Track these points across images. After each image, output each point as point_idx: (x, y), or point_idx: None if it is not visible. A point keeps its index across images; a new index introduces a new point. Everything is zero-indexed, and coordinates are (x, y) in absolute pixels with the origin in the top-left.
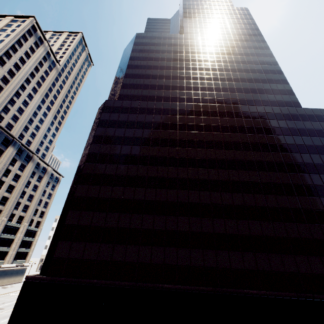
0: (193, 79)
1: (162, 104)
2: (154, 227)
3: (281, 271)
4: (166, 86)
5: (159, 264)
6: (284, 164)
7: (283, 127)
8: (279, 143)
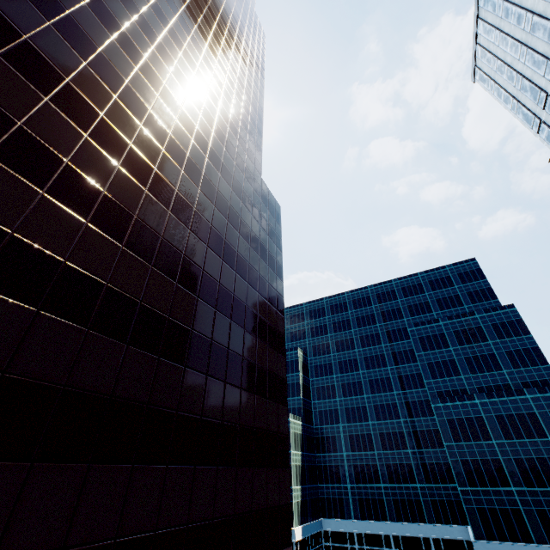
0: None
1: None
2: None
3: None
4: None
5: None
6: (193, 210)
7: (227, 166)
8: (207, 175)
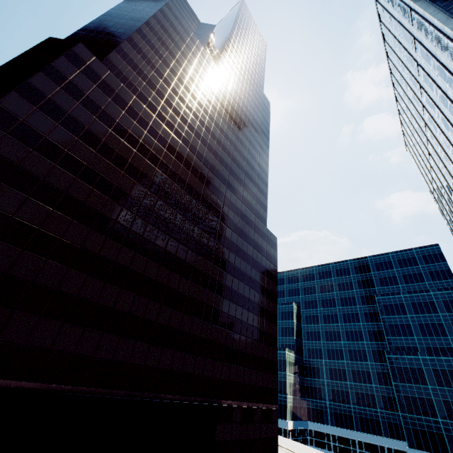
0: (205, 128)
1: (163, 128)
2: (80, 293)
3: (200, 375)
4: (176, 108)
5: (66, 352)
6: (239, 271)
7: (250, 236)
8: (243, 249)
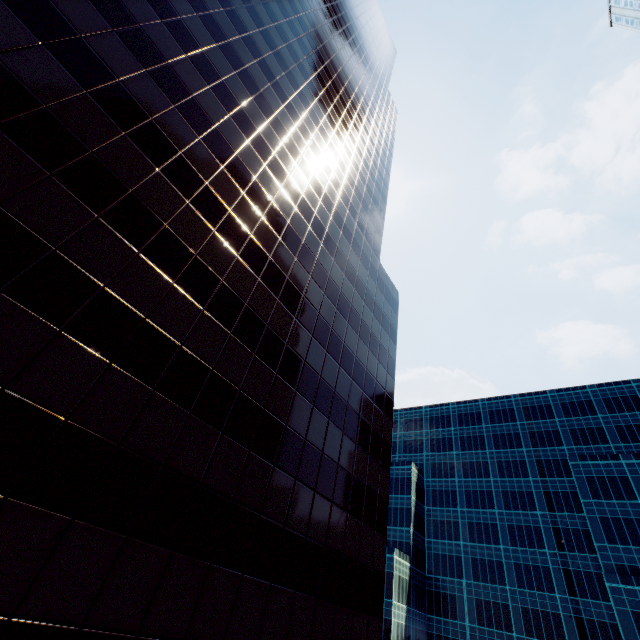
0: (265, 6)
1: None
2: None
3: None
4: None
5: None
6: (301, 298)
7: (342, 251)
8: (320, 261)
